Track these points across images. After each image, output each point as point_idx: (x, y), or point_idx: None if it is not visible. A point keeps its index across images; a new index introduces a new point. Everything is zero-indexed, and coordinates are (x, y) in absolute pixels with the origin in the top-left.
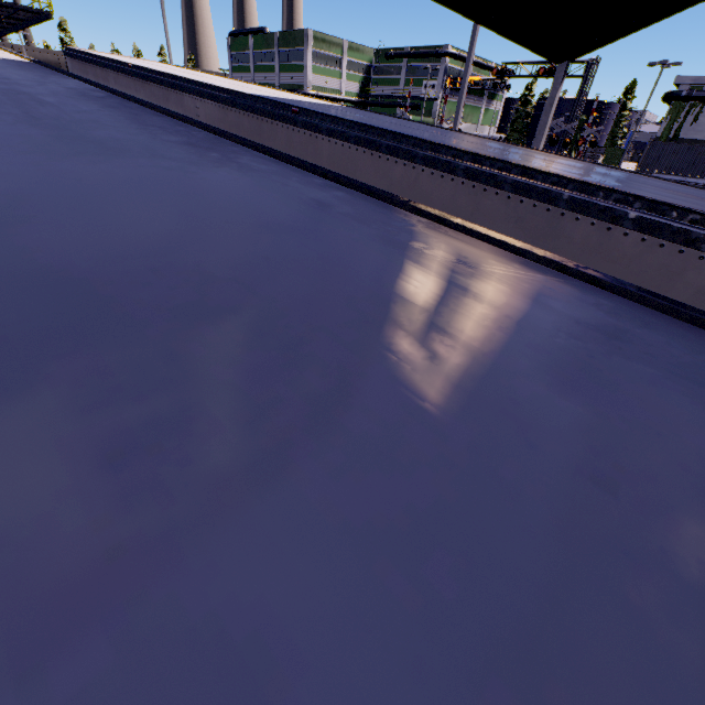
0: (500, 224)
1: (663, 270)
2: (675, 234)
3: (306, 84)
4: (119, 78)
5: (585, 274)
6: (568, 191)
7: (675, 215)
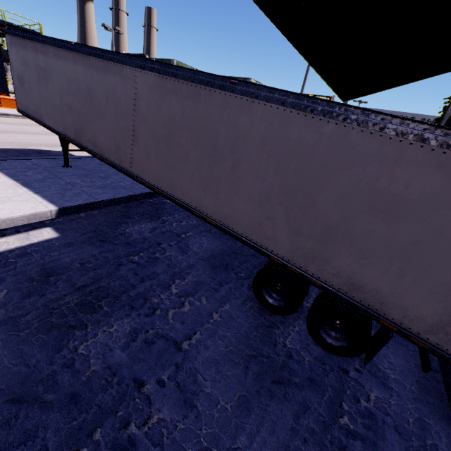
0: None
1: None
2: None
3: None
4: None
5: None
6: None
7: None
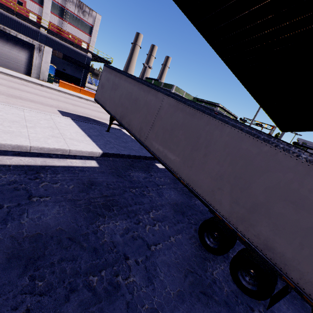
0: None
1: None
2: None
3: None
4: None
5: None
6: None
7: None
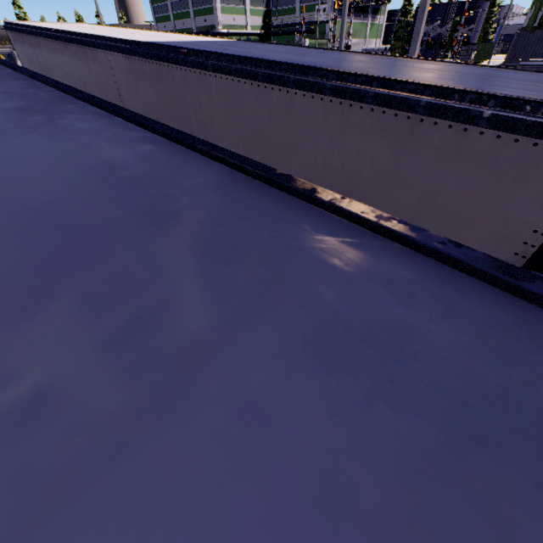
0: (367, 135)
1: (519, 164)
2: (529, 128)
3: (218, 24)
4: (48, 43)
5: (386, 229)
6: (426, 97)
7: (529, 109)
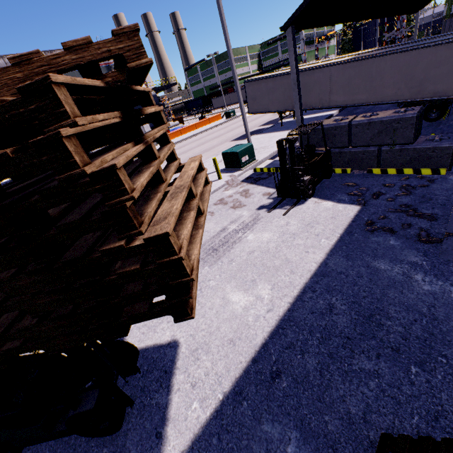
0: None
1: None
2: None
3: None
4: None
5: None
6: None
7: None
